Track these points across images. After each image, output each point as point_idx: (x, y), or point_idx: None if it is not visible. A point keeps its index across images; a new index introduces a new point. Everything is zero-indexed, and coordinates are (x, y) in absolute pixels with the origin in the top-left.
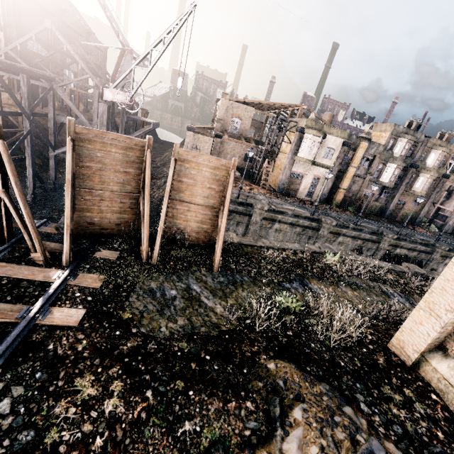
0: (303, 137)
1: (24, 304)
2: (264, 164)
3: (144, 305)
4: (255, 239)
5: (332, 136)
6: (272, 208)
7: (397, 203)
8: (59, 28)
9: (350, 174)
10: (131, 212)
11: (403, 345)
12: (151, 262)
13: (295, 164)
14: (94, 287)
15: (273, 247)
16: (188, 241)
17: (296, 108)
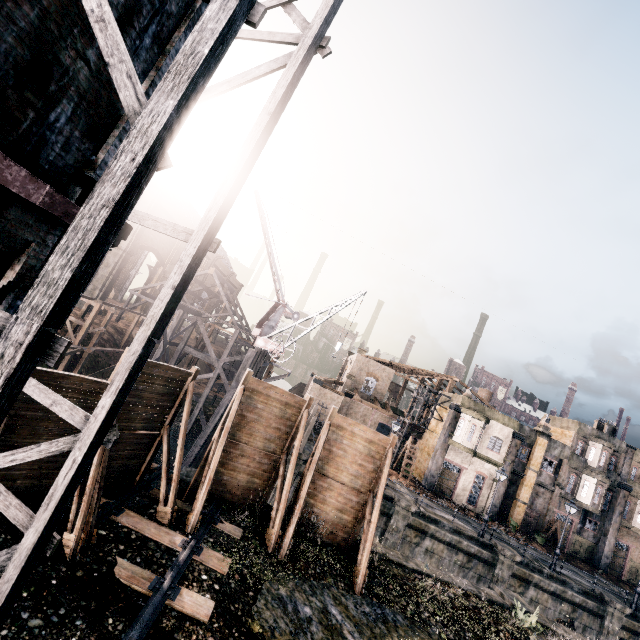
0: (460, 417)
1: (153, 572)
2: (408, 443)
3: (274, 618)
4: (404, 555)
5: (497, 422)
6: (420, 511)
7: (615, 546)
8: (218, 273)
9: (529, 480)
10: (264, 477)
11: None
12: (278, 555)
13: (449, 451)
14: (220, 572)
15: (431, 575)
16: (318, 535)
17: (446, 378)
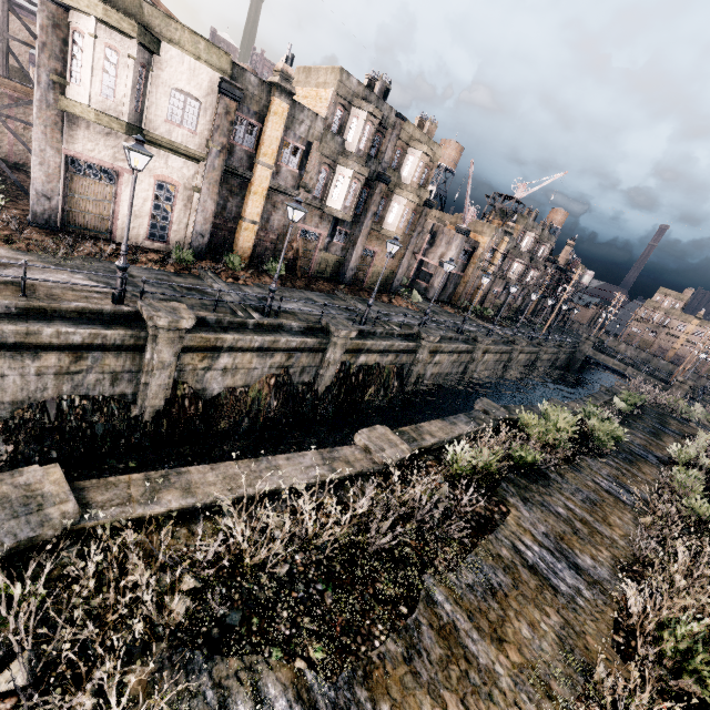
0: (70, 27)
1: None
2: None
3: None
4: None
5: (181, 52)
6: None
7: (363, 255)
8: None
9: (260, 185)
10: None
11: None
12: None
13: (73, 131)
14: None
15: None
16: None
17: None
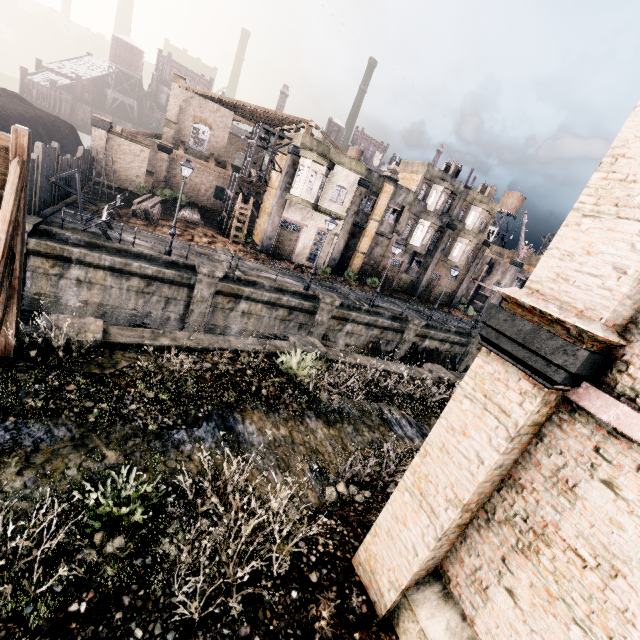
0: (299, 164)
1: None
2: (237, 203)
3: None
4: (156, 331)
5: (343, 168)
6: (234, 276)
7: (431, 277)
8: None
9: (370, 231)
10: None
11: (376, 566)
12: None
13: (288, 208)
14: None
15: (194, 347)
16: None
17: (302, 125)
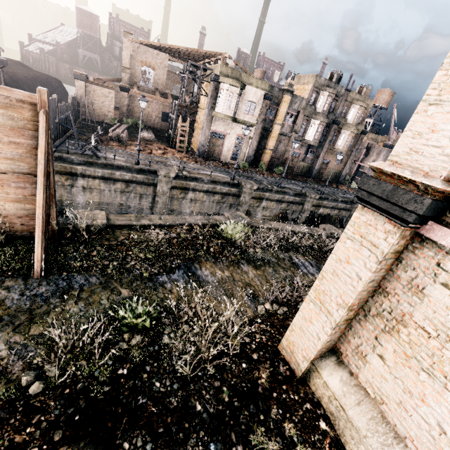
0: (220, 88)
1: None
2: (179, 123)
3: None
4: (138, 216)
5: (252, 87)
6: (182, 175)
7: (322, 163)
8: None
9: (275, 133)
10: None
11: (293, 348)
12: None
13: (214, 122)
14: None
15: (163, 224)
16: (7, 232)
17: (219, 57)
